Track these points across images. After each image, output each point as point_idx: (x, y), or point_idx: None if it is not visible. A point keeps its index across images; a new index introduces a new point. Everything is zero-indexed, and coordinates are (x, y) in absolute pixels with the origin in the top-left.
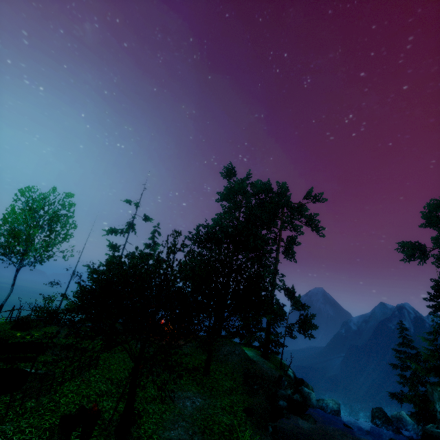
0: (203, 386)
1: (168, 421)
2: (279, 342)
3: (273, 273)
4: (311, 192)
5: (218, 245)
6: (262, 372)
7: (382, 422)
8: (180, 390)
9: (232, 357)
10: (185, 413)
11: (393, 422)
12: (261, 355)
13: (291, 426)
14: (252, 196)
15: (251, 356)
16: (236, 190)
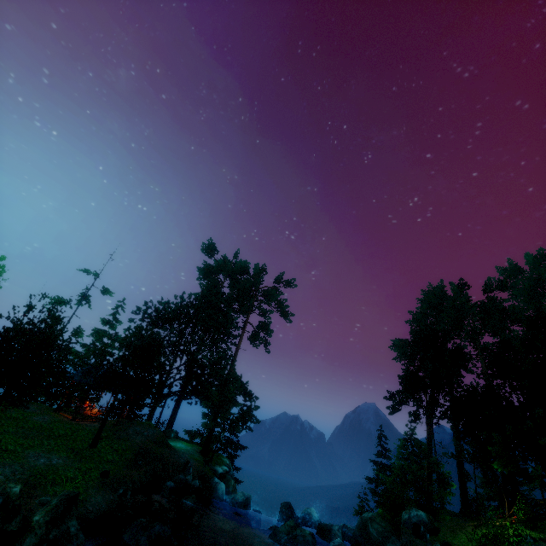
0: (77, 454)
1: (1, 463)
2: (239, 444)
3: (232, 360)
4: (280, 276)
5: (170, 324)
6: (169, 457)
7: (284, 516)
8: (47, 452)
9: (137, 436)
10: (30, 464)
11: (296, 517)
12: (200, 451)
13: (164, 503)
14: (227, 276)
15: (183, 449)
16: (210, 268)
